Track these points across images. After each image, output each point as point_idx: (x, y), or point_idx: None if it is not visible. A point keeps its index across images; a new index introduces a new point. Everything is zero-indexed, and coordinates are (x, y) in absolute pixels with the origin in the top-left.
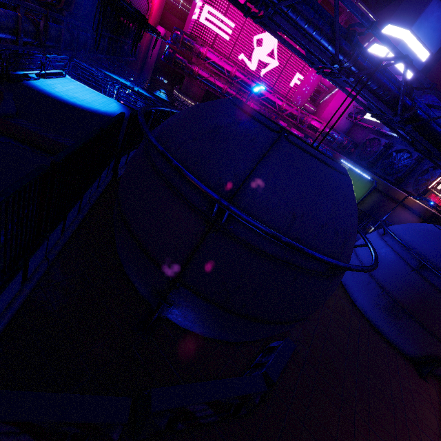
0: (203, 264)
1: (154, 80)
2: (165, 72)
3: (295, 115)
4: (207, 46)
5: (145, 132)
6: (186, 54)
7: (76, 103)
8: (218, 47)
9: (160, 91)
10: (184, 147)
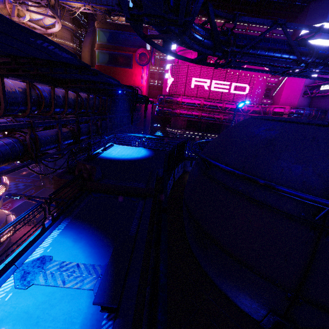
0: (327, 274)
1: (152, 127)
2: (157, 121)
3: (258, 110)
4: (181, 96)
5: (214, 164)
6: (167, 106)
7: (125, 158)
8: (188, 94)
9: (162, 132)
10: (248, 165)
